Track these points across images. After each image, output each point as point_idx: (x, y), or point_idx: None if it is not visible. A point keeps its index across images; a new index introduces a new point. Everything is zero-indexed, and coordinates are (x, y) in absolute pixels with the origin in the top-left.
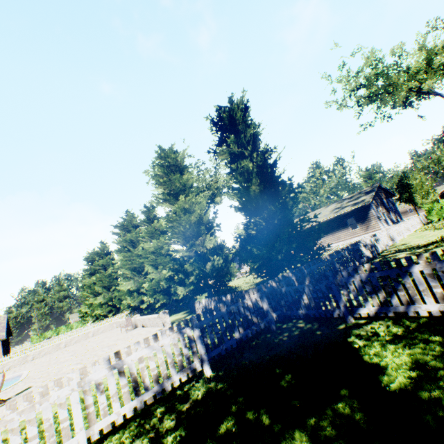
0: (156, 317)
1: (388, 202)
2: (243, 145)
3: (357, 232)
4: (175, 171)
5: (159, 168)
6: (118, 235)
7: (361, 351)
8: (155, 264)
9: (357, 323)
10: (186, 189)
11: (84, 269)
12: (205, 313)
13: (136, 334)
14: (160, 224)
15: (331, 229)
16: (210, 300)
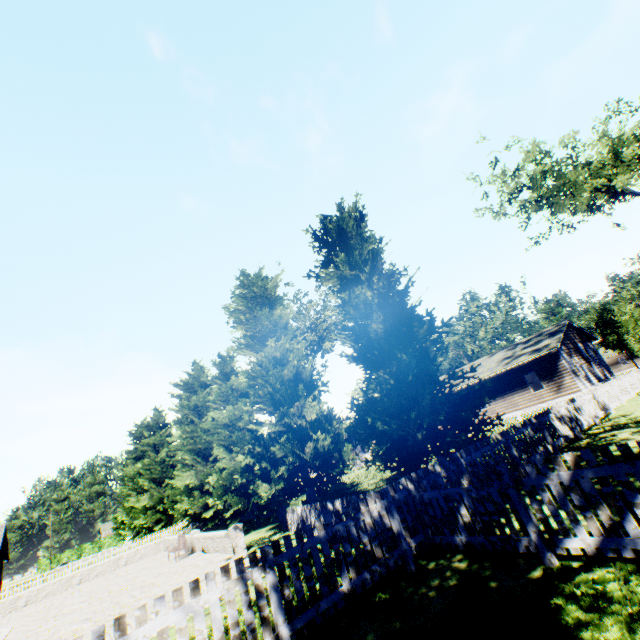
0: (223, 535)
1: (587, 348)
2: (357, 266)
3: (543, 394)
4: (264, 304)
5: (240, 300)
6: (179, 398)
7: (581, 637)
8: (228, 444)
9: (565, 568)
10: (277, 330)
11: (127, 450)
12: (287, 540)
13: (189, 564)
14: (240, 381)
15: (501, 391)
16: (309, 507)
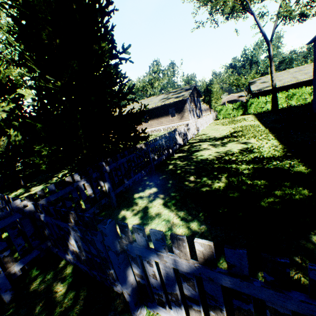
0: None
1: (198, 100)
2: None
3: (175, 120)
4: None
5: None
6: None
7: None
8: None
9: None
10: None
11: None
12: None
13: None
14: None
15: (157, 115)
16: None
